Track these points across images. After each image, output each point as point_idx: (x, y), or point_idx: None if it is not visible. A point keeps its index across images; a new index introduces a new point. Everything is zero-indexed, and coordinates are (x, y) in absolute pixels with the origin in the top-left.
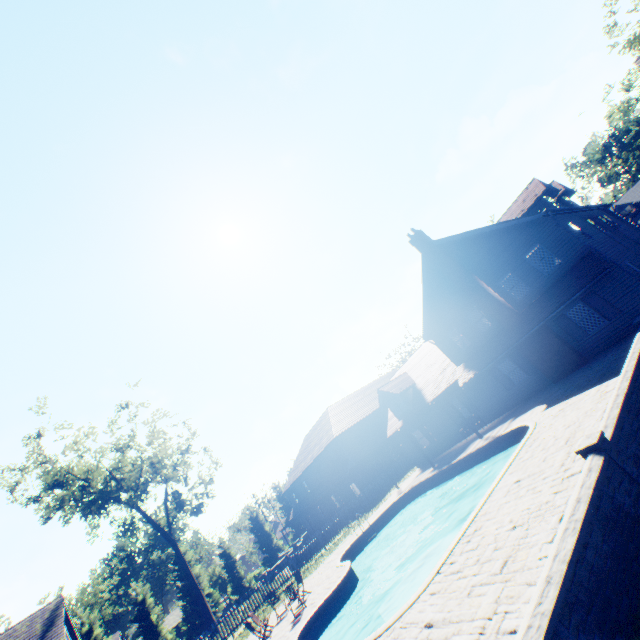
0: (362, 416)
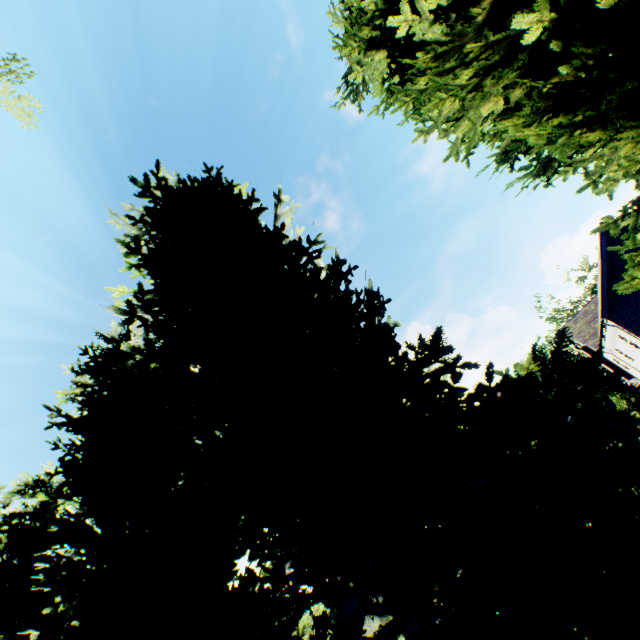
0: None
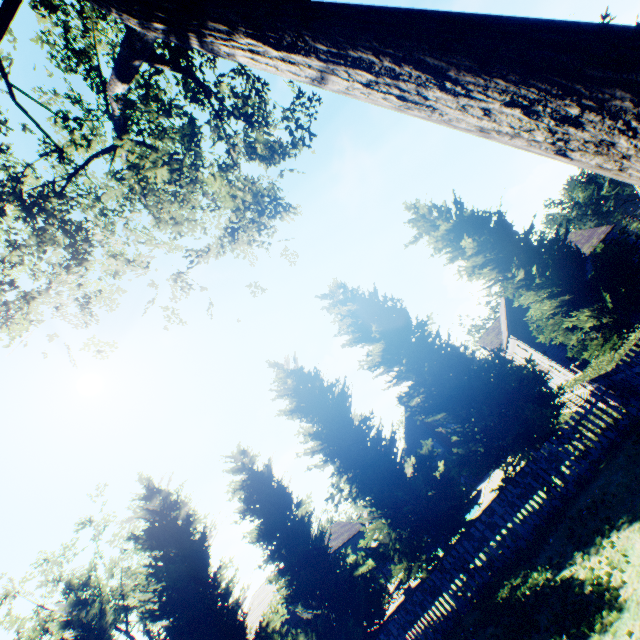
0: (332, 549)
